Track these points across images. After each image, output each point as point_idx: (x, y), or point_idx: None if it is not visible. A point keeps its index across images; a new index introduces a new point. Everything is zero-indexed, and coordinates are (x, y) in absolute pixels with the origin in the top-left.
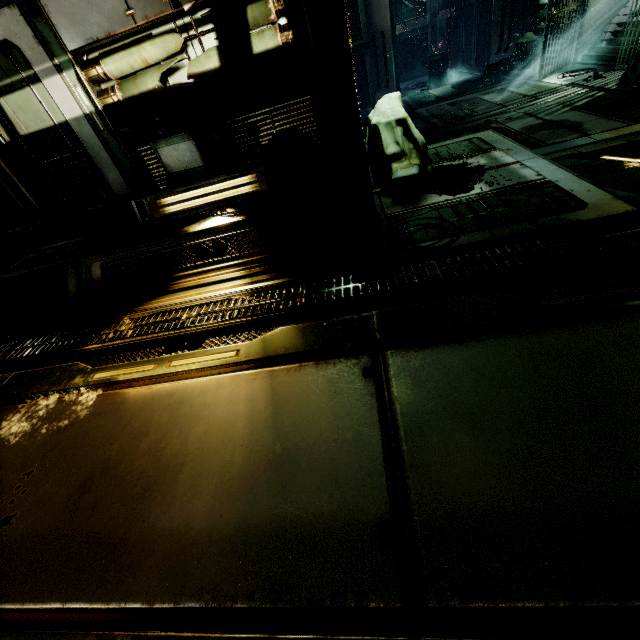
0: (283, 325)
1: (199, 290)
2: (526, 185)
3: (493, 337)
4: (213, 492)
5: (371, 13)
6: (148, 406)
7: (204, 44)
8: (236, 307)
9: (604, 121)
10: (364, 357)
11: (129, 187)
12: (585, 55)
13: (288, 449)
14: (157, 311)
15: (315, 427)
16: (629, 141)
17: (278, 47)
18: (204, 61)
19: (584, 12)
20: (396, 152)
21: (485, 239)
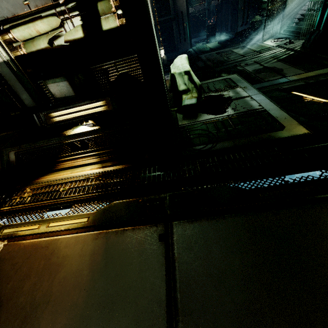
0: (117, 197)
1: (72, 170)
2: (253, 112)
3: (232, 216)
4: (63, 326)
5: (176, 1)
6: (32, 255)
7: (74, 23)
8: (91, 184)
9: (293, 69)
10: (160, 226)
11: (35, 102)
12: (285, 30)
13: (111, 294)
14: (46, 184)
15: (128, 277)
16: (306, 83)
17: (117, 27)
18: (74, 33)
19: (285, 7)
20: (184, 89)
21: (230, 146)
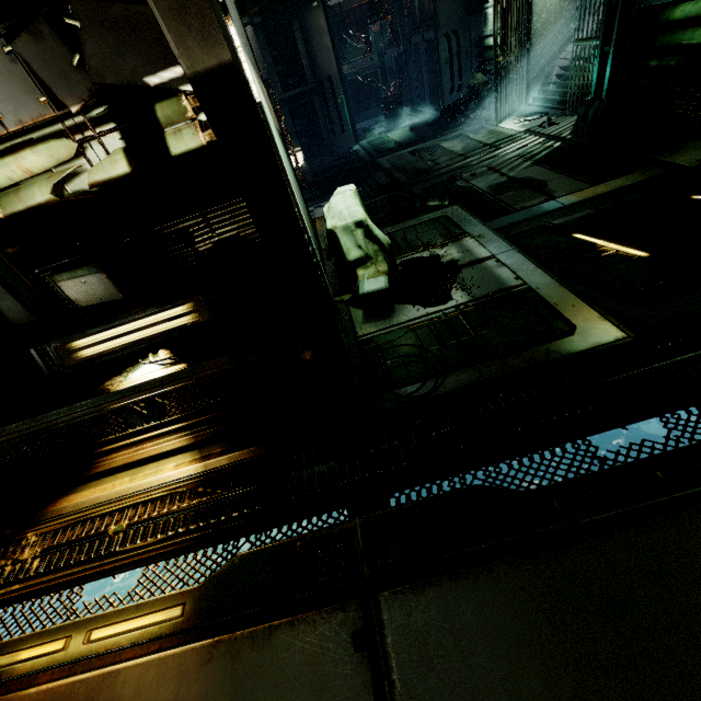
0: (245, 536)
1: (132, 473)
2: (506, 294)
3: (505, 563)
4: None
5: (314, 57)
6: None
7: (107, 145)
8: (181, 509)
9: (567, 180)
10: (352, 608)
11: (31, 313)
12: (535, 97)
13: None
14: (74, 519)
15: None
16: (596, 210)
17: (202, 146)
18: (109, 167)
19: (528, 56)
20: (360, 257)
21: (474, 382)
